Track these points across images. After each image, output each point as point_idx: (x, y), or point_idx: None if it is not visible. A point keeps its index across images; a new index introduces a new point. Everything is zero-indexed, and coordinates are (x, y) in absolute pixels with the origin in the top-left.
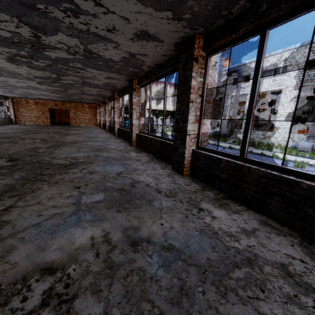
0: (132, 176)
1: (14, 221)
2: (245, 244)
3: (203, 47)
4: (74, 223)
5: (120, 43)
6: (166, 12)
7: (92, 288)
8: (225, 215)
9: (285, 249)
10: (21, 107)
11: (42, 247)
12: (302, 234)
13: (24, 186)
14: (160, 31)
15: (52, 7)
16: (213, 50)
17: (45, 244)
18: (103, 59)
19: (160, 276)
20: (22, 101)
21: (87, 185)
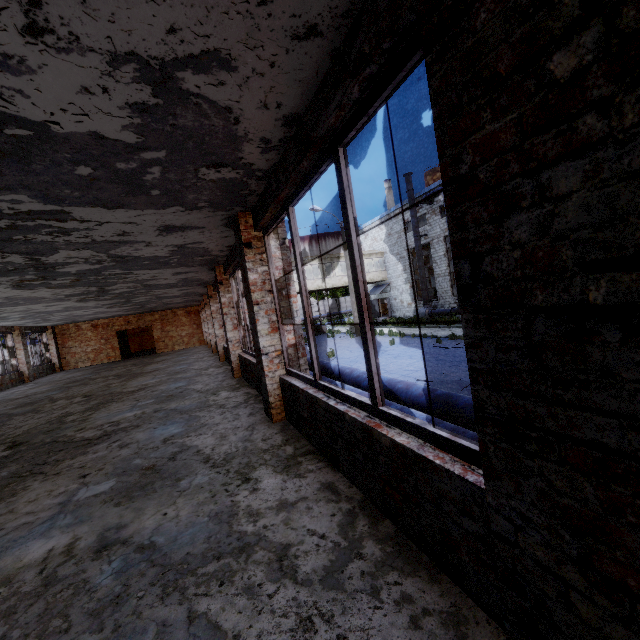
0: (186, 440)
1: None
2: (262, 525)
3: (253, 225)
4: (41, 533)
5: (150, 241)
6: (173, 208)
7: (7, 611)
8: (276, 484)
9: (316, 522)
10: (69, 339)
11: None
12: (365, 494)
13: (6, 488)
14: (188, 221)
15: (32, 234)
16: (266, 229)
17: None
18: (145, 258)
19: (102, 586)
20: (71, 328)
21: (101, 469)
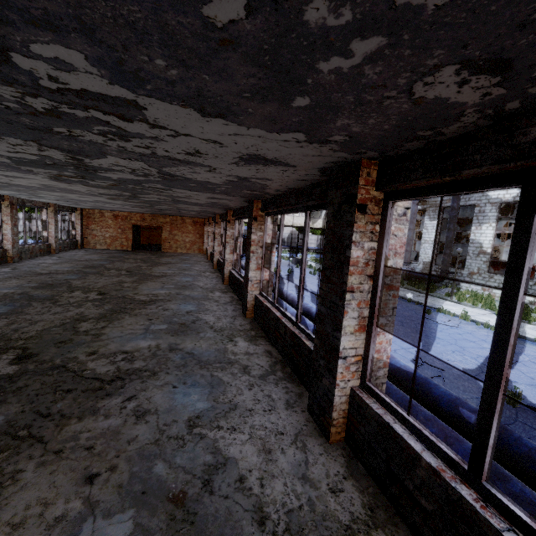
0: (218, 436)
1: None
2: None
3: (376, 182)
4: None
5: (217, 167)
6: (292, 133)
7: None
8: None
9: None
10: (92, 223)
11: None
12: None
13: None
14: (287, 155)
15: (80, 130)
16: (400, 193)
17: None
18: (194, 181)
19: None
20: (96, 213)
21: (113, 469)
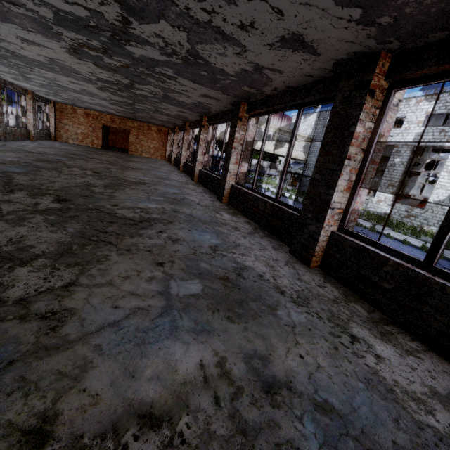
0: (234, 256)
1: (80, 312)
2: (447, 423)
3: (387, 72)
4: (169, 331)
5: (250, 48)
6: (353, 9)
7: None
8: (396, 356)
9: None
10: (65, 117)
11: (130, 369)
12: None
13: (85, 250)
14: (324, 39)
15: None
16: (406, 82)
17: (134, 364)
18: (210, 68)
19: None
20: (68, 109)
21: (173, 262)
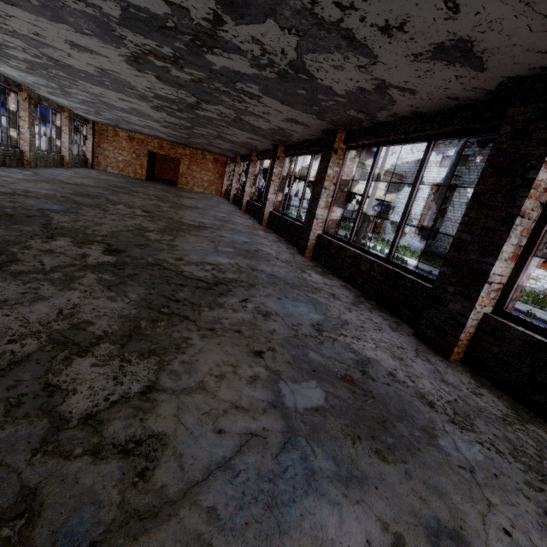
0: (347, 341)
1: (174, 441)
2: None
3: None
4: (305, 480)
5: (382, 60)
6: None
7: None
8: None
9: None
10: (105, 141)
11: None
12: None
13: (157, 329)
14: (505, 47)
15: None
16: None
17: None
18: (312, 85)
19: None
20: (109, 130)
21: (273, 350)
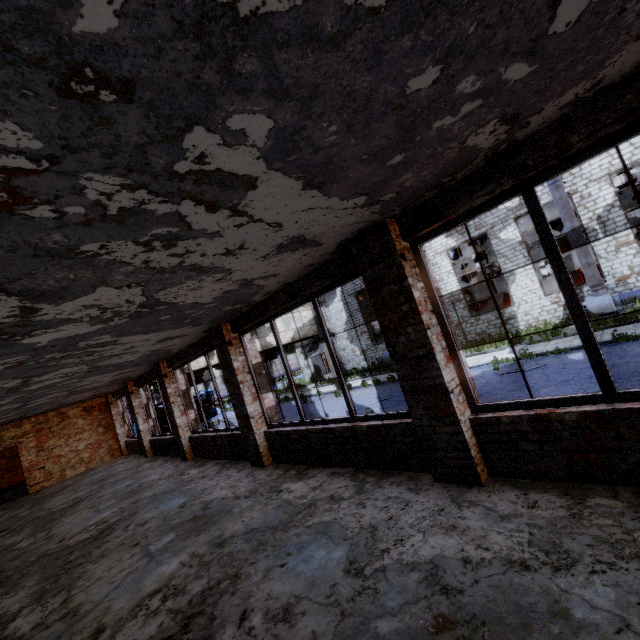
0: None
1: None
2: None
3: None
4: None
5: None
6: None
7: None
8: None
9: None
10: None
11: None
12: None
13: None
14: None
15: None
16: None
17: None
18: (504, 5)
19: None
20: None
21: None
